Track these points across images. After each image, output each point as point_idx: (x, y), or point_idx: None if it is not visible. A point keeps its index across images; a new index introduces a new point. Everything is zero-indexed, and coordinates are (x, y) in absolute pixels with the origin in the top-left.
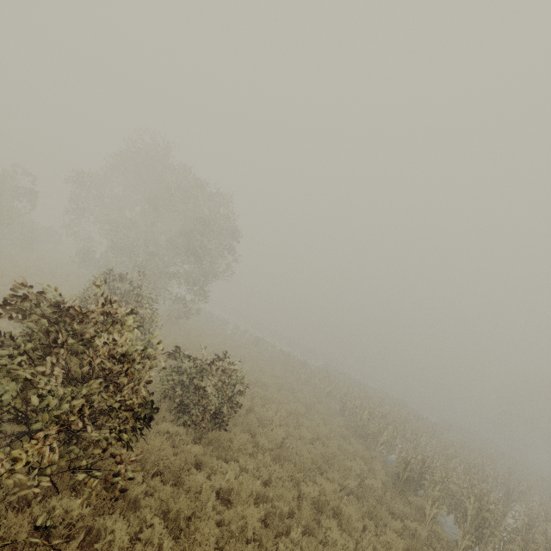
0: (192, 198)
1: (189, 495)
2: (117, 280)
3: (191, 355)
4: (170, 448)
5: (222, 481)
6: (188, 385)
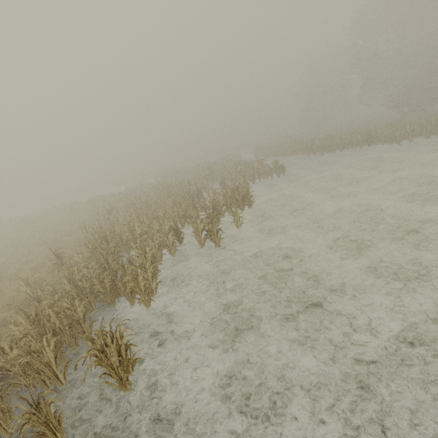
0: None
1: None
2: None
3: None
4: None
5: None
6: None
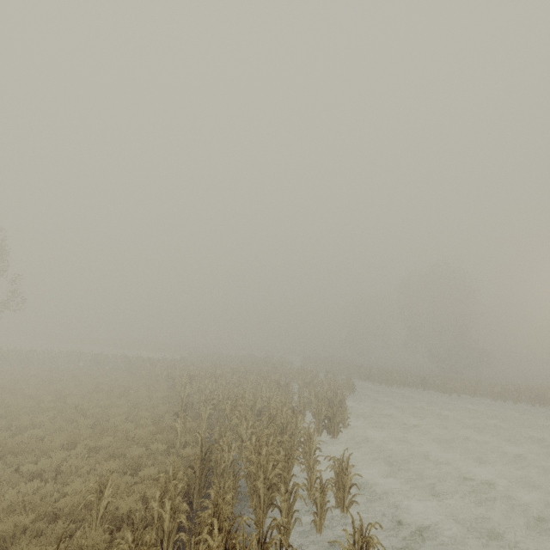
0: None
1: None
2: None
3: None
4: None
5: None
6: None
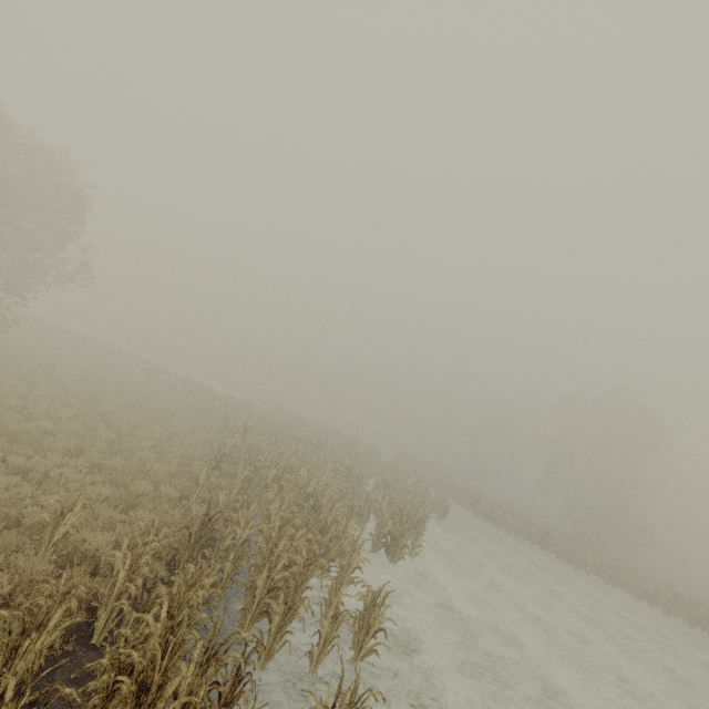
0: None
1: None
2: None
3: None
4: None
5: None
6: None
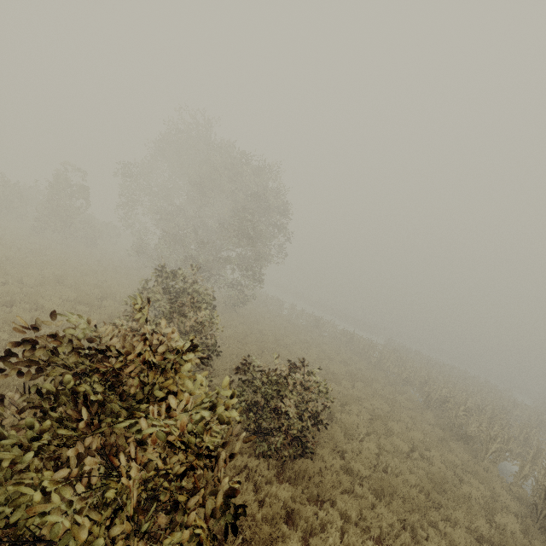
0: (238, 175)
1: None
2: (170, 276)
3: (263, 369)
4: (252, 496)
5: (324, 545)
6: (262, 404)
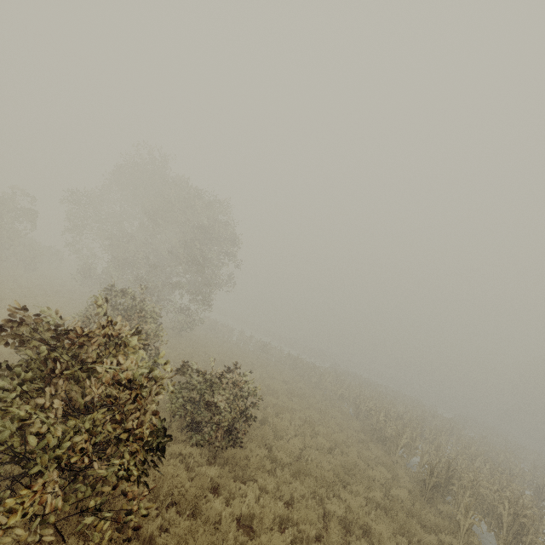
0: (190, 207)
1: (208, 526)
2: (119, 295)
3: (200, 370)
4: (183, 472)
5: (242, 506)
6: (198, 401)
